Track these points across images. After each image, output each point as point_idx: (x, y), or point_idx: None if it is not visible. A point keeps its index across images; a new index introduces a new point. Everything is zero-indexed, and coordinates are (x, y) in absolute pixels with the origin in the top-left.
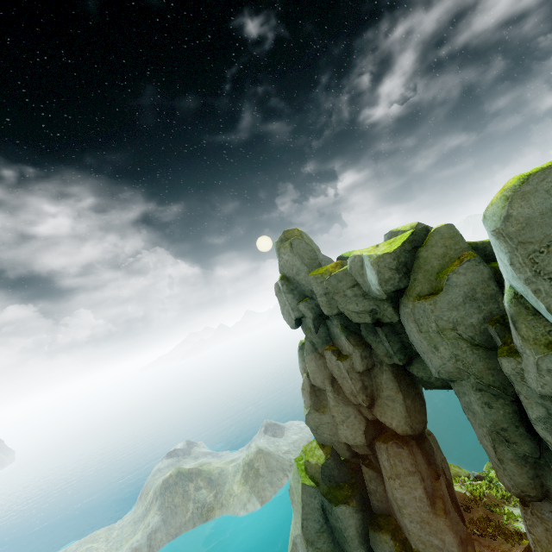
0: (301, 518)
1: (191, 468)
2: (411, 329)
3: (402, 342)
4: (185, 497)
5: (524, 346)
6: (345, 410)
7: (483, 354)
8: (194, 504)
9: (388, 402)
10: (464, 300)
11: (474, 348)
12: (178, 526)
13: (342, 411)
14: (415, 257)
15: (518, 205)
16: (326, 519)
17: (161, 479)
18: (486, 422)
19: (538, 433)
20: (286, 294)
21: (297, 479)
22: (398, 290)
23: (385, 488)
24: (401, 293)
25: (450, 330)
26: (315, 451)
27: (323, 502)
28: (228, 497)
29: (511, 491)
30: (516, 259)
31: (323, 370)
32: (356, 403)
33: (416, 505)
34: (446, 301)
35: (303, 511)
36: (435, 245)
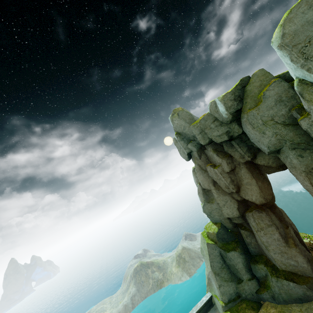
0: (209, 261)
1: (147, 261)
2: (249, 130)
3: (248, 146)
4: (147, 276)
5: (309, 105)
6: (224, 198)
7: (292, 128)
8: (152, 280)
9: (247, 186)
10: (275, 103)
11: (286, 126)
12: (145, 292)
13: (222, 199)
14: (244, 91)
15: (288, 26)
16: (224, 261)
17: (133, 268)
18: (301, 167)
19: None
20: (180, 141)
21: (203, 242)
22: (237, 110)
23: (256, 240)
24: (239, 112)
25: (270, 121)
26: (211, 227)
27: (221, 251)
28: (170, 275)
29: None
30: (293, 56)
31: (208, 178)
32: (229, 192)
33: (276, 244)
34: (265, 106)
35: (209, 257)
36: (255, 82)
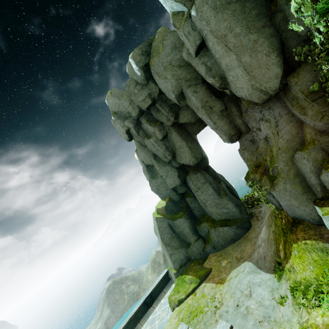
0: (159, 235)
1: (121, 277)
2: (158, 81)
3: (169, 106)
4: (121, 293)
5: (180, 32)
6: (165, 169)
7: (185, 68)
8: (127, 295)
9: (180, 150)
10: (172, 50)
11: (181, 68)
12: (121, 311)
13: (164, 170)
14: (151, 48)
15: None
16: (173, 231)
17: (105, 290)
18: (198, 103)
19: (209, 83)
20: (117, 120)
21: (154, 219)
22: (146, 64)
23: (198, 203)
24: (149, 66)
25: (169, 65)
26: (161, 203)
27: (169, 222)
28: (146, 283)
29: (227, 140)
30: None
31: (148, 153)
32: (168, 161)
33: (211, 198)
34: (164, 54)
35: (159, 231)
36: (158, 38)
